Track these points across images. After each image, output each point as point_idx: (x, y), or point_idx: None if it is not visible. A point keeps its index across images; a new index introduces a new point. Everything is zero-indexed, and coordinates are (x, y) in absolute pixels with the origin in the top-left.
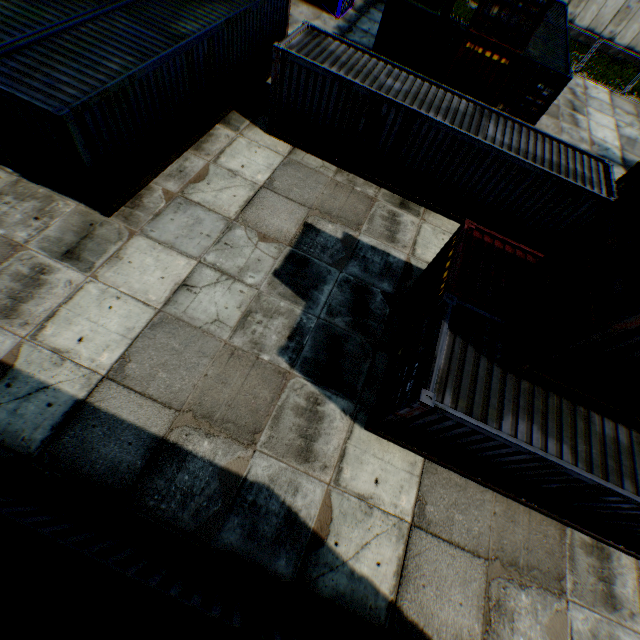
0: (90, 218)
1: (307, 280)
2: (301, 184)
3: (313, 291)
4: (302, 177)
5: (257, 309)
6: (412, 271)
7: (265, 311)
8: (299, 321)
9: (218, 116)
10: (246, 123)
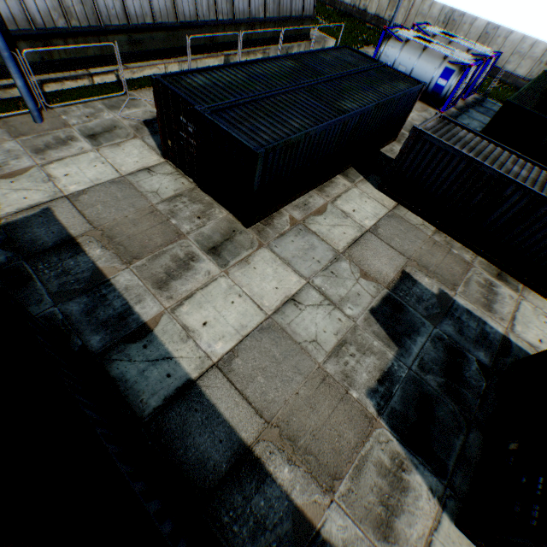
0: (233, 225)
1: (401, 326)
2: (402, 235)
3: (406, 339)
4: (403, 230)
5: (352, 341)
6: (510, 347)
7: (359, 345)
8: (390, 366)
9: (341, 169)
10: (360, 177)
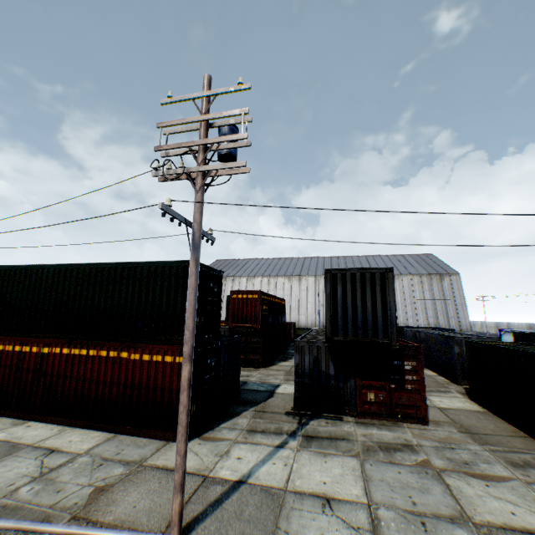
0: None
1: None
2: None
3: None
4: None
5: None
6: None
7: None
8: None
9: None
10: None
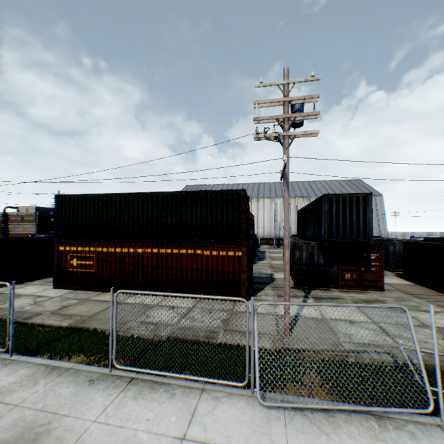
0: None
1: None
2: None
3: None
4: None
5: None
6: None
7: None
8: None
9: None
10: None
